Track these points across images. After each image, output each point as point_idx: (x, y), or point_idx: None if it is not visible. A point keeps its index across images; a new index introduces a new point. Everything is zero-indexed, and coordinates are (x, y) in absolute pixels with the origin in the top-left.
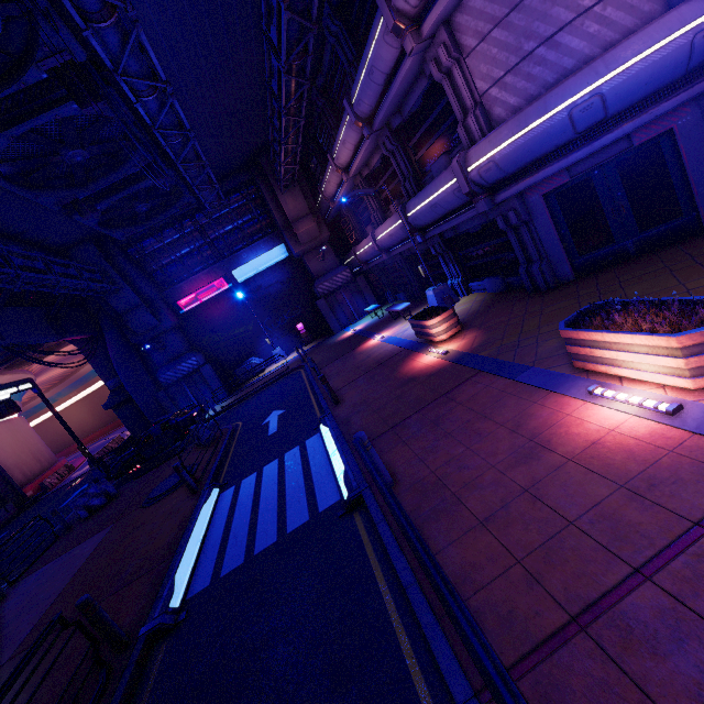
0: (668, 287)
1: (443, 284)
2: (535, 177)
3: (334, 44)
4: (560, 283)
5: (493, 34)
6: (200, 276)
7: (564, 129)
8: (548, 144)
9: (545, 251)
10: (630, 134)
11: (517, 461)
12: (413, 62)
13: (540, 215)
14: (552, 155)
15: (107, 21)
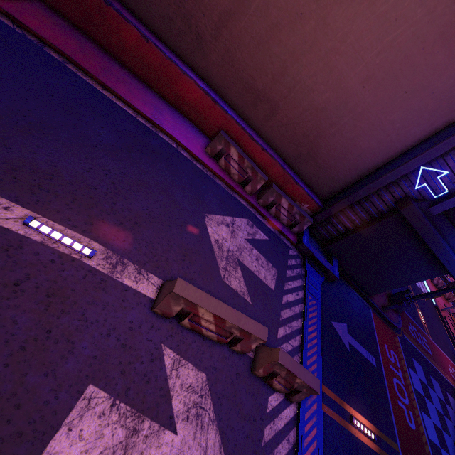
0: None
1: None
2: None
3: None
4: None
5: None
6: None
7: None
8: None
9: None
10: None
11: None
12: None
13: None
14: None
15: None
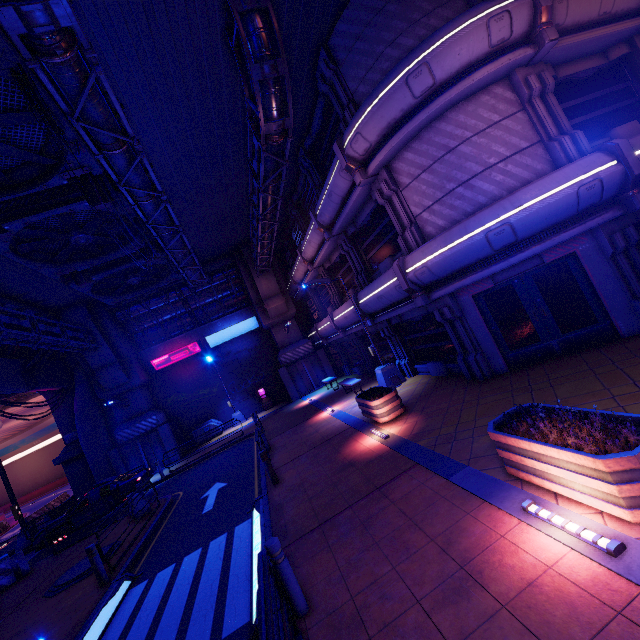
0: (594, 391)
1: (391, 364)
2: (462, 282)
3: (306, 174)
4: (495, 374)
5: (422, 176)
6: (176, 340)
7: (483, 246)
8: (471, 257)
9: (478, 343)
10: (541, 254)
11: (445, 598)
12: (362, 190)
13: (471, 312)
14: (476, 266)
15: (117, 150)
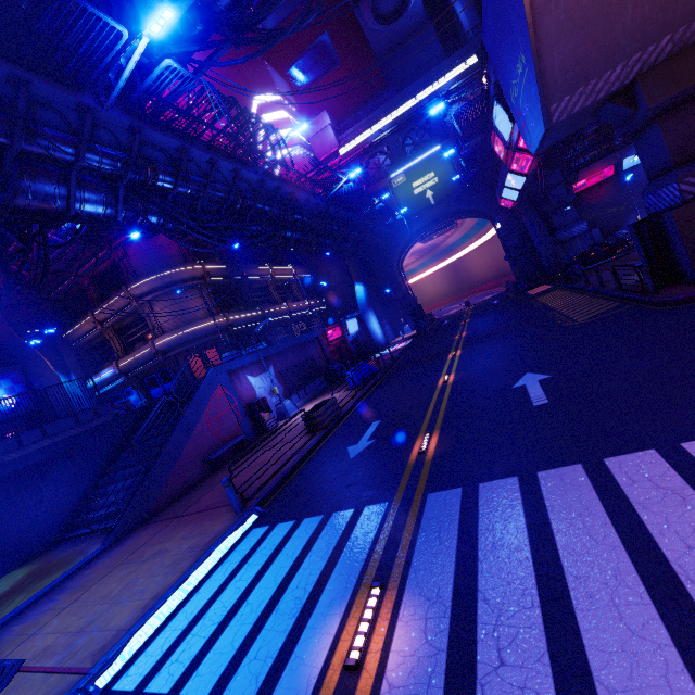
0: None
1: None
2: None
3: None
4: None
5: None
6: (595, 165)
7: None
8: None
9: None
10: None
11: None
12: None
13: None
14: None
15: None
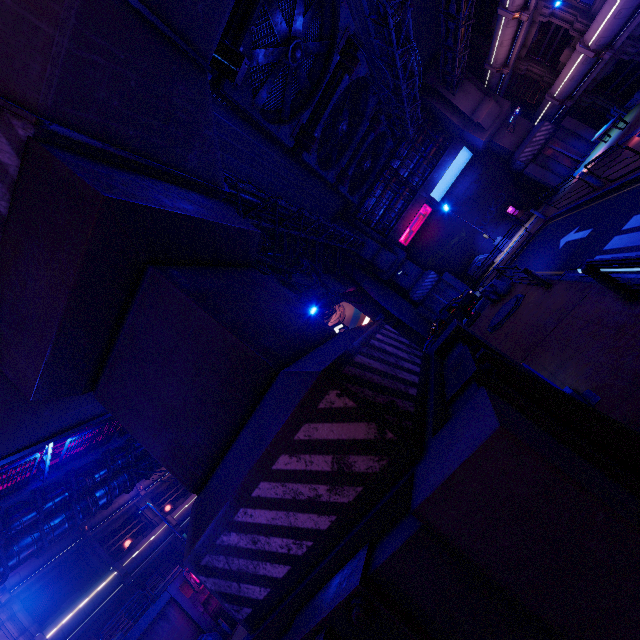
0: None
1: None
2: None
3: None
4: None
5: None
6: (408, 212)
7: None
8: None
9: None
10: None
11: None
12: None
13: None
14: None
15: None
